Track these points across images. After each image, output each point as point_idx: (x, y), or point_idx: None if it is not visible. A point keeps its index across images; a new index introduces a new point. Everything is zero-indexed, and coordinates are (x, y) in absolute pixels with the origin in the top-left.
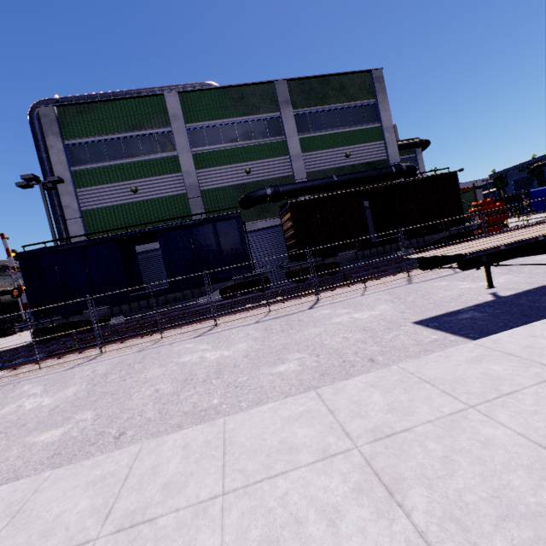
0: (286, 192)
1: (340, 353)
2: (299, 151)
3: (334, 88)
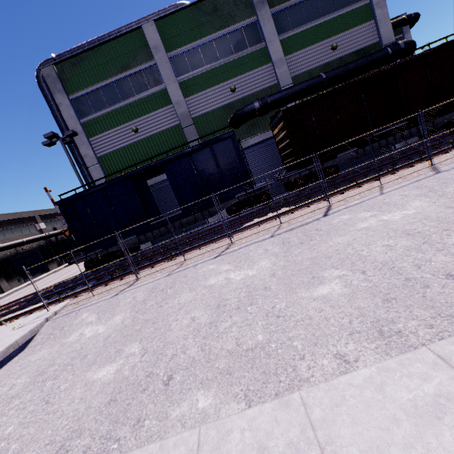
0: (273, 102)
1: (394, 268)
2: (282, 55)
3: None
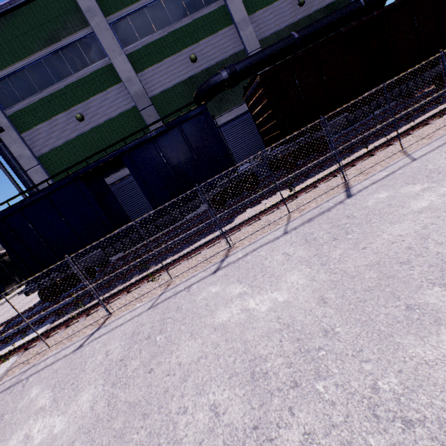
0: (243, 70)
1: None
2: (245, 14)
3: None
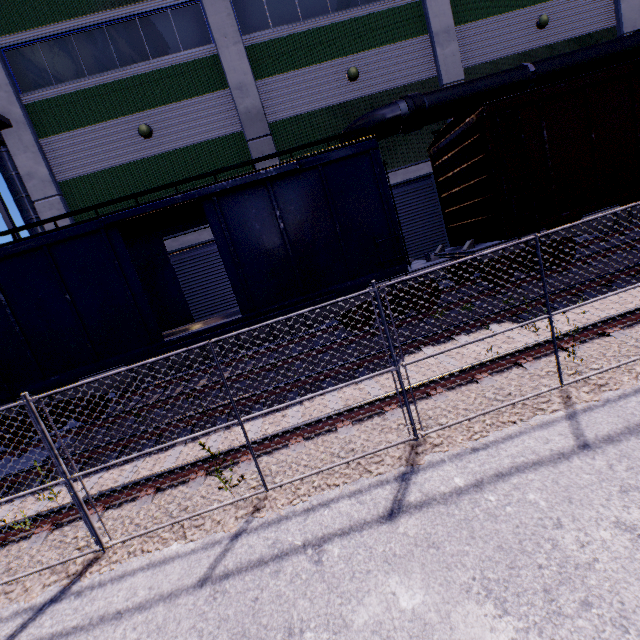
0: (435, 106)
1: None
2: (450, 21)
3: None
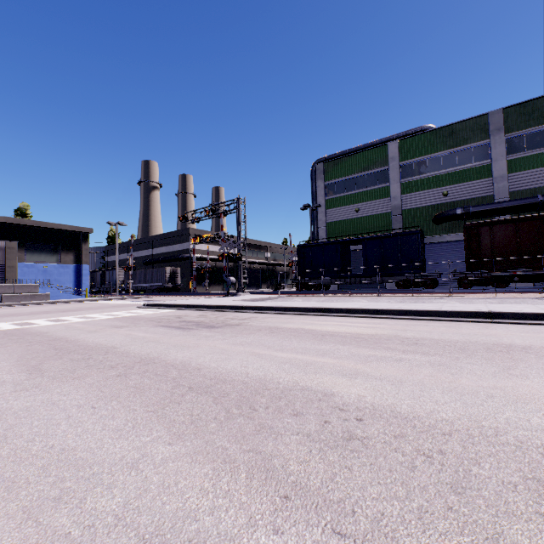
0: (476, 212)
1: None
2: (504, 172)
3: None
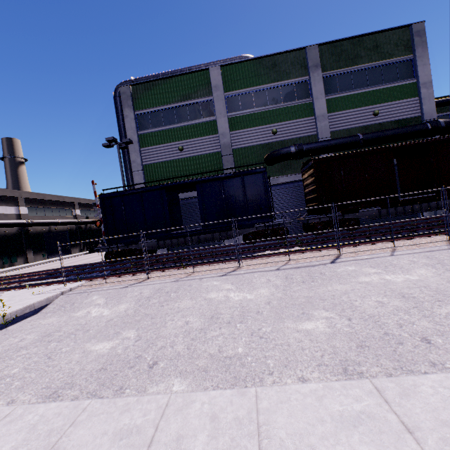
0: (309, 150)
1: (378, 321)
2: (325, 111)
3: (367, 47)
